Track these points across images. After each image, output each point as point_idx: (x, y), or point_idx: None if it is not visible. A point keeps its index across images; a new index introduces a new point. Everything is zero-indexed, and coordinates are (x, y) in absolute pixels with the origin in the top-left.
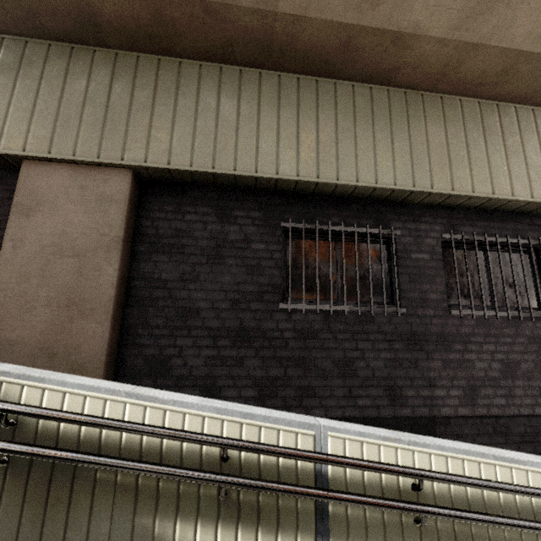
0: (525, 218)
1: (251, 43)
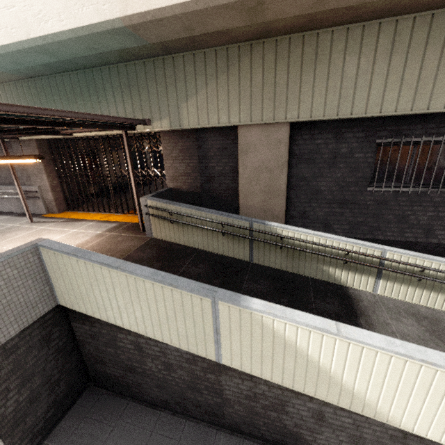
0: None
1: (378, 11)
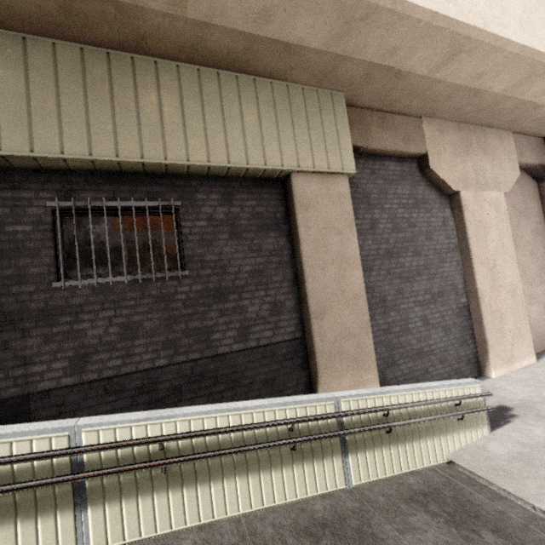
0: (165, 179)
1: None
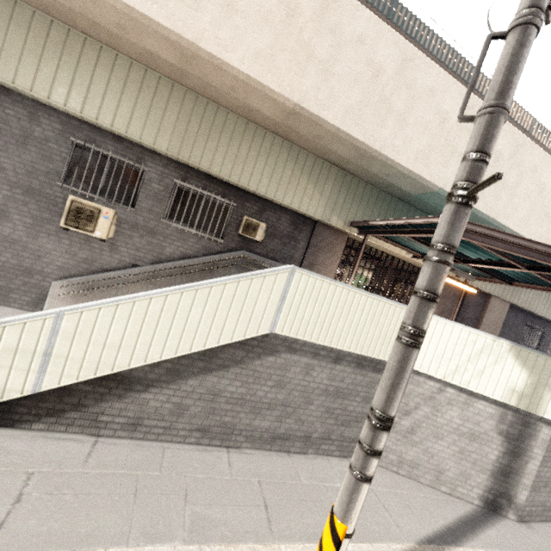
0: None
1: None
